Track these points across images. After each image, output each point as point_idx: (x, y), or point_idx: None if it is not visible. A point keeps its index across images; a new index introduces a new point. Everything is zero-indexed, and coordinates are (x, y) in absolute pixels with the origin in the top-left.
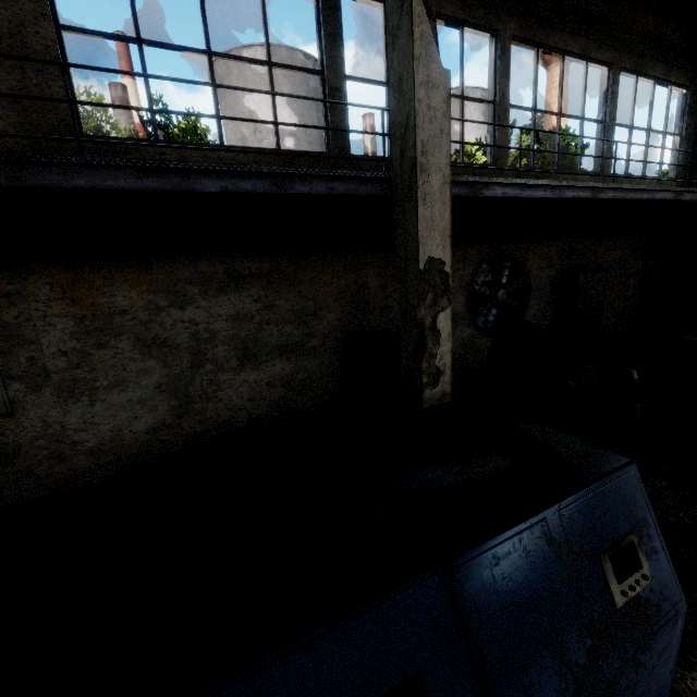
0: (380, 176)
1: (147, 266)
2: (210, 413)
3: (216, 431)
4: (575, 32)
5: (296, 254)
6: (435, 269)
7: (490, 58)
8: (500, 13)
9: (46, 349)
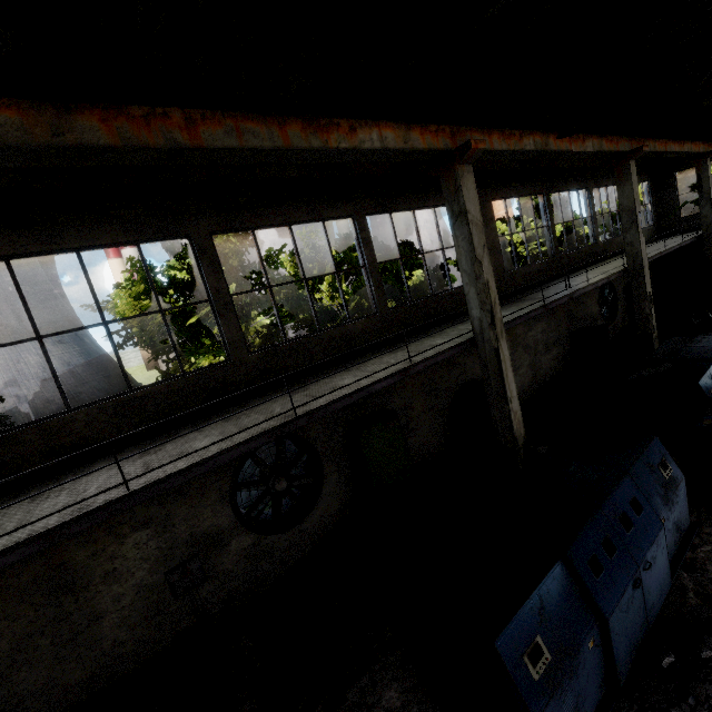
0: (624, 270)
1: None
2: (541, 375)
3: (543, 383)
4: (609, 176)
5: None
6: (648, 295)
7: (584, 198)
8: (587, 181)
9: None
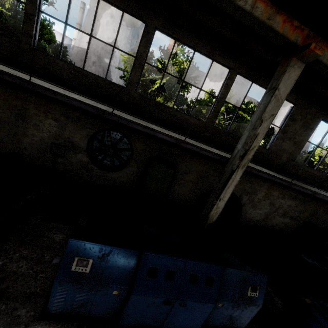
0: None
1: (284, 188)
2: (268, 222)
3: (265, 227)
4: None
5: (311, 197)
6: None
7: None
8: None
9: (257, 196)
